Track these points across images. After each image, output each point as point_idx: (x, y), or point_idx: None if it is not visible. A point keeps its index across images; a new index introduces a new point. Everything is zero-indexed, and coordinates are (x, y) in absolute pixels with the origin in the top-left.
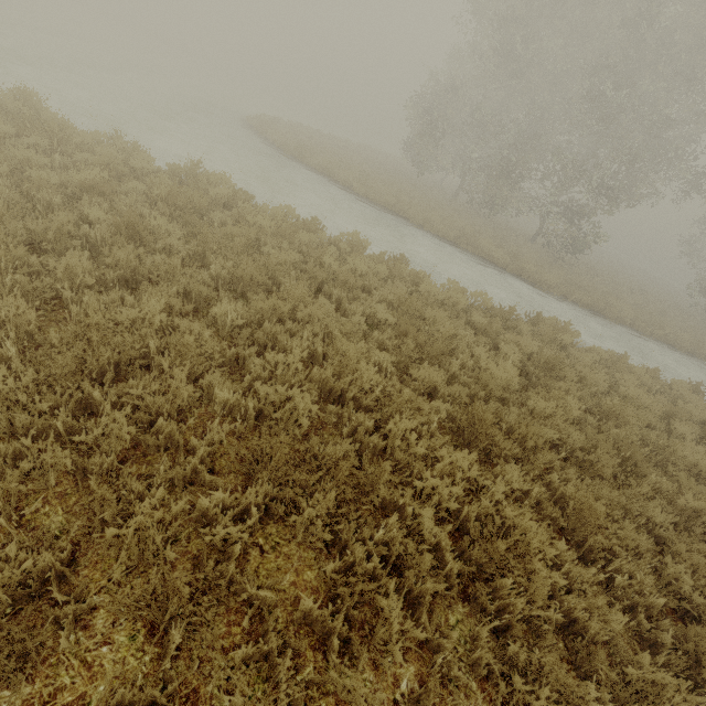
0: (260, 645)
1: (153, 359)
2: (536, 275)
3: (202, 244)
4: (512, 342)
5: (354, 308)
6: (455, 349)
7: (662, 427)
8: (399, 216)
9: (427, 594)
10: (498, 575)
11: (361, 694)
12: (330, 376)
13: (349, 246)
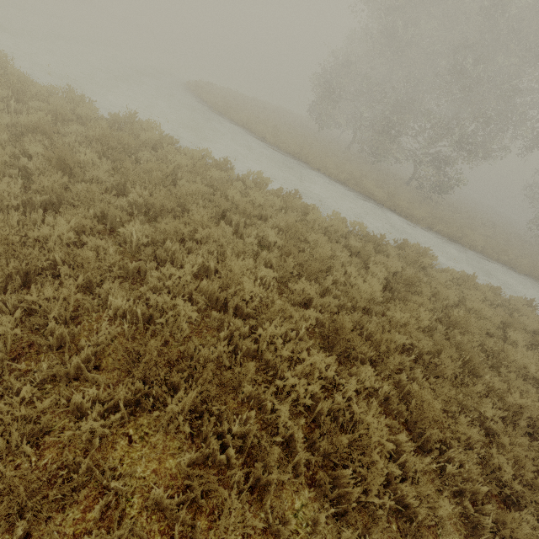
0: (103, 535)
1: (61, 269)
2: (408, 210)
3: (125, 176)
4: (380, 263)
5: (249, 232)
6: (332, 267)
7: (499, 335)
8: (302, 161)
9: (274, 482)
10: (340, 465)
11: None
12: (216, 288)
13: (253, 183)
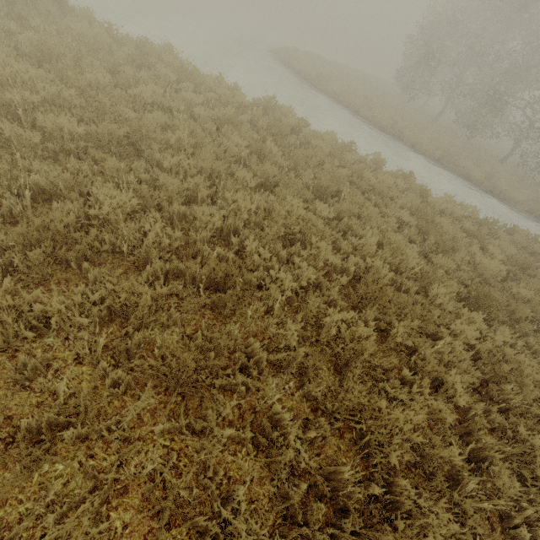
0: (390, 384)
1: (294, 235)
2: (507, 192)
3: (293, 161)
4: (495, 246)
5: (388, 211)
6: (453, 246)
7: None
8: (395, 137)
9: (462, 383)
10: (502, 382)
11: (445, 413)
12: (388, 256)
13: (372, 164)
